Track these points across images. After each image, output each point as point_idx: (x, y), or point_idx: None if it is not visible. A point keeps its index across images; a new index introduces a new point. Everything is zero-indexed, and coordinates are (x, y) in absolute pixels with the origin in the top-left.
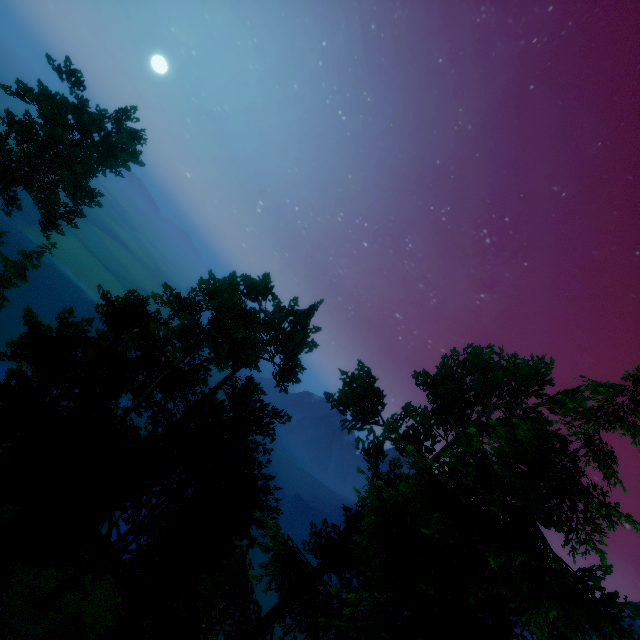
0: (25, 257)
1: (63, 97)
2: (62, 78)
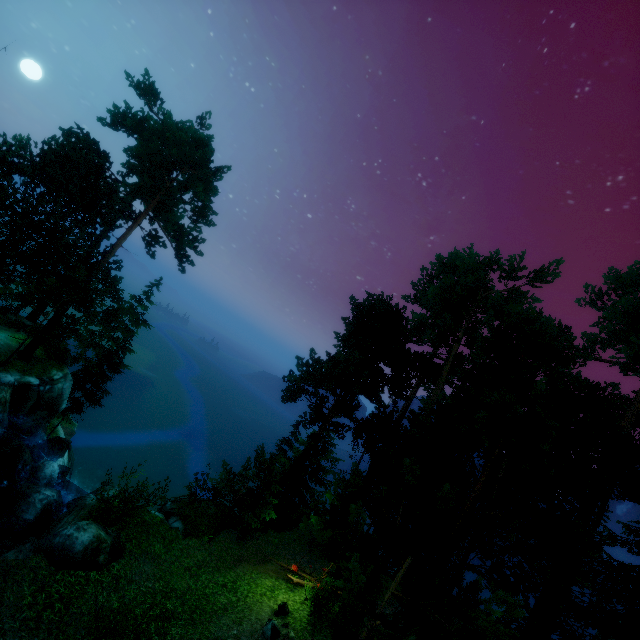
0: (136, 301)
1: (147, 116)
2: (141, 95)
